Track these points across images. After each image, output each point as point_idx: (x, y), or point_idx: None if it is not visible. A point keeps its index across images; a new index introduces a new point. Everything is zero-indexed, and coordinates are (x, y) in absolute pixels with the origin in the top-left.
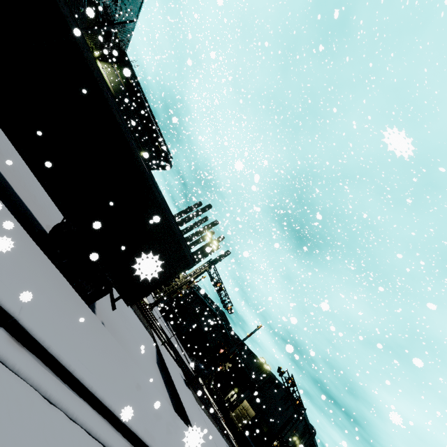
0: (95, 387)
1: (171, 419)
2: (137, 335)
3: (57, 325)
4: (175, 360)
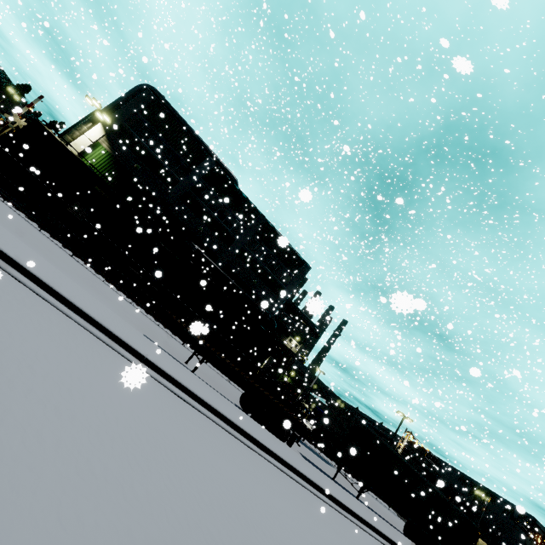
0: None
1: None
2: None
3: None
4: None
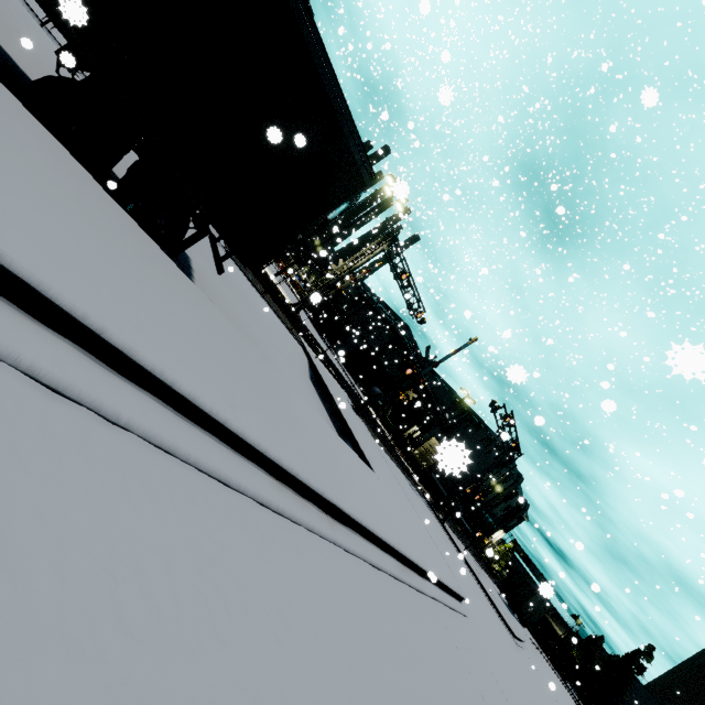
0: (171, 374)
1: (337, 448)
2: (275, 337)
3: (47, 232)
4: (338, 381)
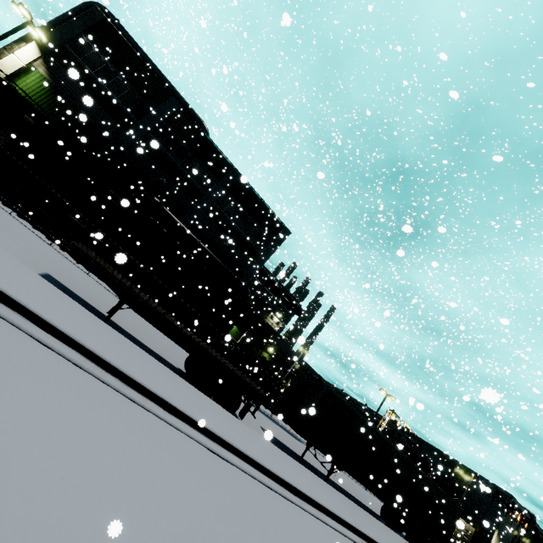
0: None
1: None
2: None
3: None
4: None
